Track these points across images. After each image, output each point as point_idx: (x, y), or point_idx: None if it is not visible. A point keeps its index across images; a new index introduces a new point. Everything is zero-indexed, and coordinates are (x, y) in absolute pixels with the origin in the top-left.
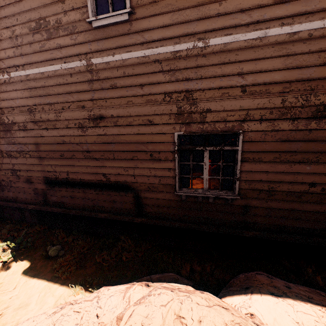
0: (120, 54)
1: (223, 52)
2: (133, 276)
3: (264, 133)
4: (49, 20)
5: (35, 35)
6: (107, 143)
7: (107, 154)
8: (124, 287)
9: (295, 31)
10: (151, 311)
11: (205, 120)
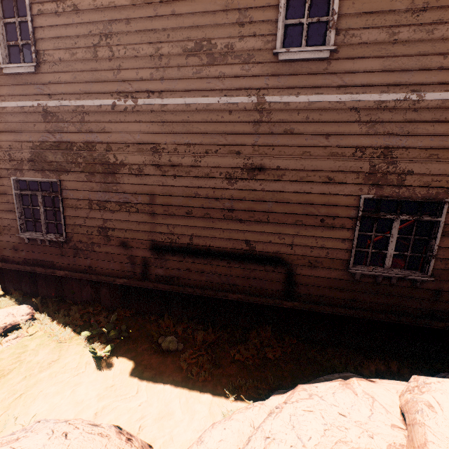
0: (307, 95)
1: (439, 108)
2: (295, 378)
3: None
4: (215, 43)
5: (190, 58)
6: (261, 201)
7: (259, 215)
8: (335, 383)
9: None
10: None
11: (403, 184)
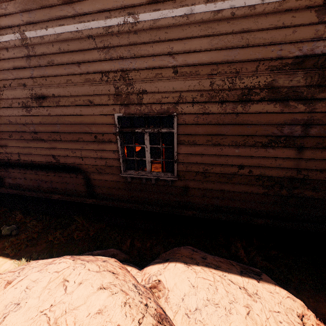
0: (54, 27)
1: (153, 29)
2: (80, 252)
3: (196, 116)
4: None
5: None
6: (52, 124)
7: (54, 135)
8: (52, 259)
9: (219, 9)
10: (42, 277)
11: (142, 102)
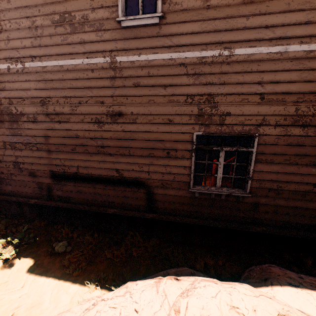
0: (147, 54)
1: (246, 61)
2: (147, 271)
3: (277, 137)
4: (74, 15)
5: (57, 28)
6: (123, 139)
7: (123, 150)
8: (152, 281)
9: (311, 50)
10: (205, 303)
11: (224, 123)
